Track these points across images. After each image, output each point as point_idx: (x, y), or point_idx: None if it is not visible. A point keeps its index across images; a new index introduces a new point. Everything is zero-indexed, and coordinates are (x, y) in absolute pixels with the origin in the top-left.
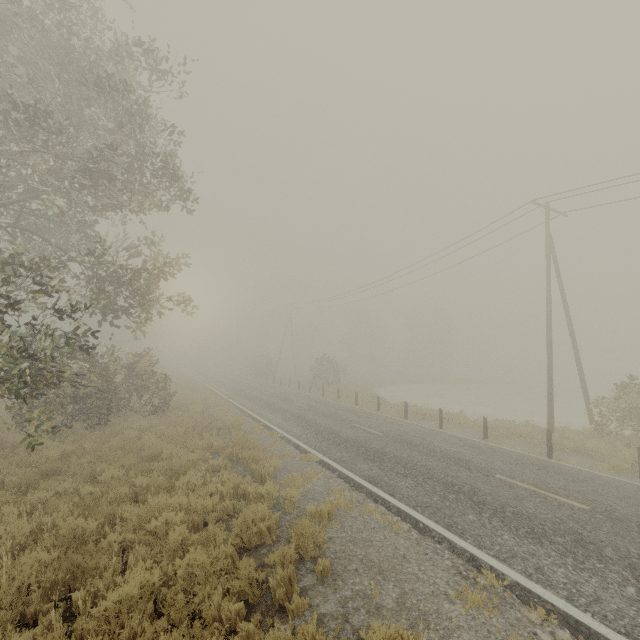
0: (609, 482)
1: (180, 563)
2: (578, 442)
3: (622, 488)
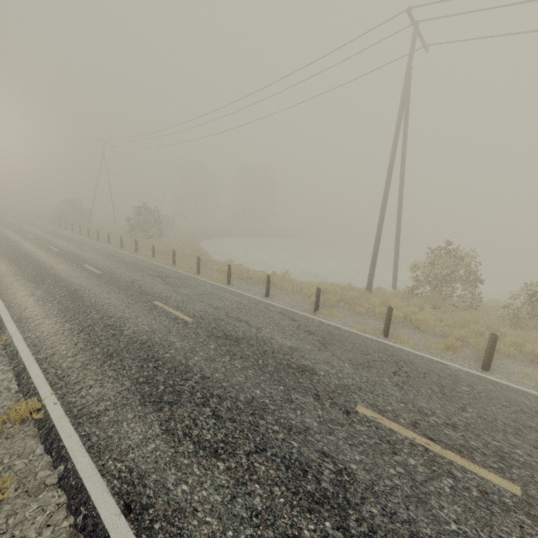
0: (472, 385)
1: None
2: (401, 309)
3: (494, 398)
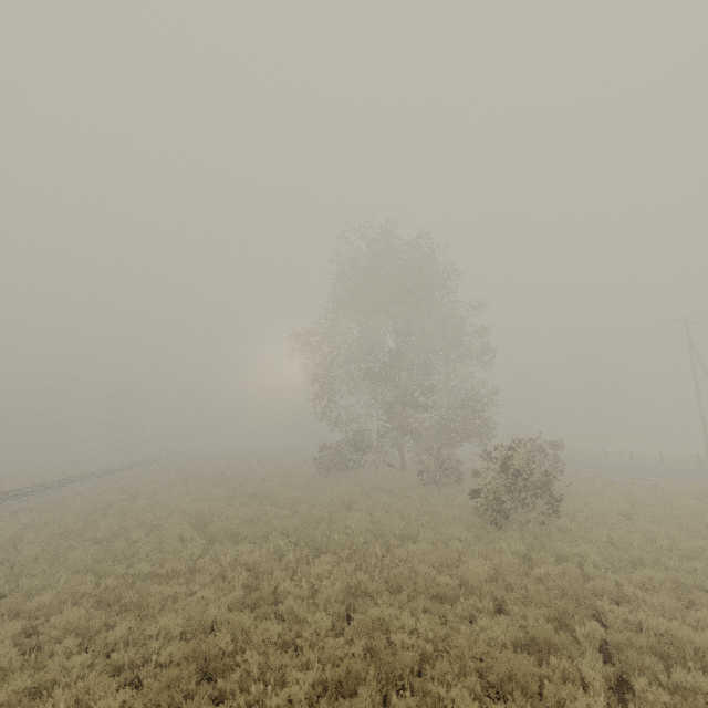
0: None
1: (568, 478)
2: None
3: None
